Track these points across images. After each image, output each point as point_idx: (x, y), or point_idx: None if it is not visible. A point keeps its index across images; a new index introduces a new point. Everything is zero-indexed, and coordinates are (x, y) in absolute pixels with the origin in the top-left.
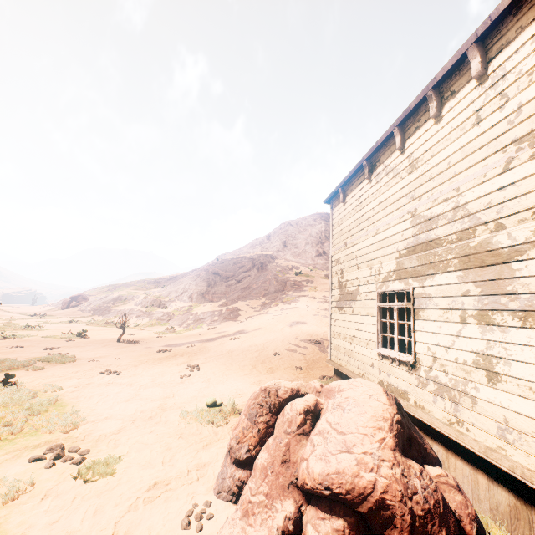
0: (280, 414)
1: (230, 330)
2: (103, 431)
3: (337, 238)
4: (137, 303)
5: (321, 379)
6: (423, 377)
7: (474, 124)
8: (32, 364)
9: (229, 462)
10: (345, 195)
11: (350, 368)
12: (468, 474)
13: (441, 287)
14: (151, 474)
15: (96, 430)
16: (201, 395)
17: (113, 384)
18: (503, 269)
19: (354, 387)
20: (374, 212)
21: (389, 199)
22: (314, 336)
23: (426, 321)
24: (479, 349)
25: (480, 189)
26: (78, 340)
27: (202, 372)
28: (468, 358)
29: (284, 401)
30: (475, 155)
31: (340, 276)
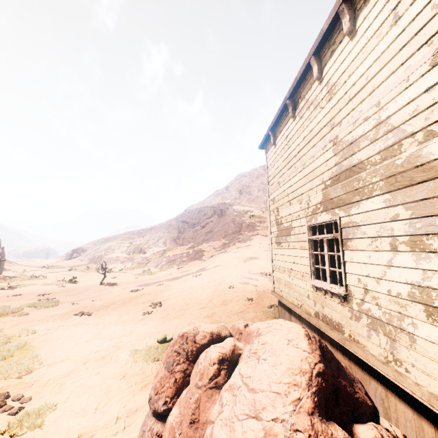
0: (196, 362)
1: (194, 269)
2: (53, 375)
3: (271, 179)
4: (123, 251)
5: (269, 309)
6: (355, 310)
7: (391, 24)
8: (20, 310)
9: (150, 413)
10: (275, 137)
11: (290, 299)
12: (411, 418)
13: (368, 214)
14: (80, 424)
15: (48, 373)
16: (155, 331)
17: (81, 324)
18: (437, 184)
19: (273, 330)
20: (300, 148)
21: (311, 132)
22: (265, 269)
23: (355, 251)
24: (414, 279)
25: (403, 97)
26: (68, 286)
27: (163, 308)
28: (402, 290)
29: (202, 347)
30: (395, 59)
31: (276, 213)
